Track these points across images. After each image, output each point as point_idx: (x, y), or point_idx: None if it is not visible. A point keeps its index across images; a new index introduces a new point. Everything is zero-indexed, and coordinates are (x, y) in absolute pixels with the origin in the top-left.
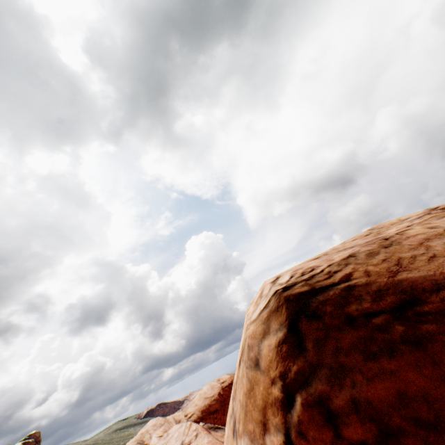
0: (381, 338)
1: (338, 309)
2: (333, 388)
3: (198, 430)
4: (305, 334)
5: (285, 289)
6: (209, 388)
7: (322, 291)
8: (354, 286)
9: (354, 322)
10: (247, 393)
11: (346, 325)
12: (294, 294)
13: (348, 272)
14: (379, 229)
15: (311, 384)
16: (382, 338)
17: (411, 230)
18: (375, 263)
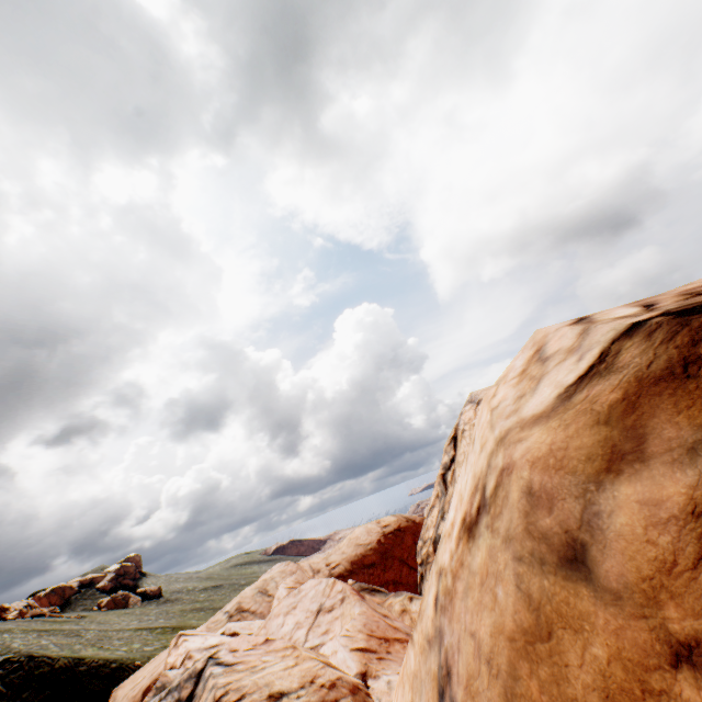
0: None
1: None
2: None
3: (345, 593)
4: None
5: (687, 312)
6: (364, 532)
7: None
8: None
9: None
10: (520, 639)
11: None
12: None
13: None
14: None
15: None
16: None
17: None
18: None
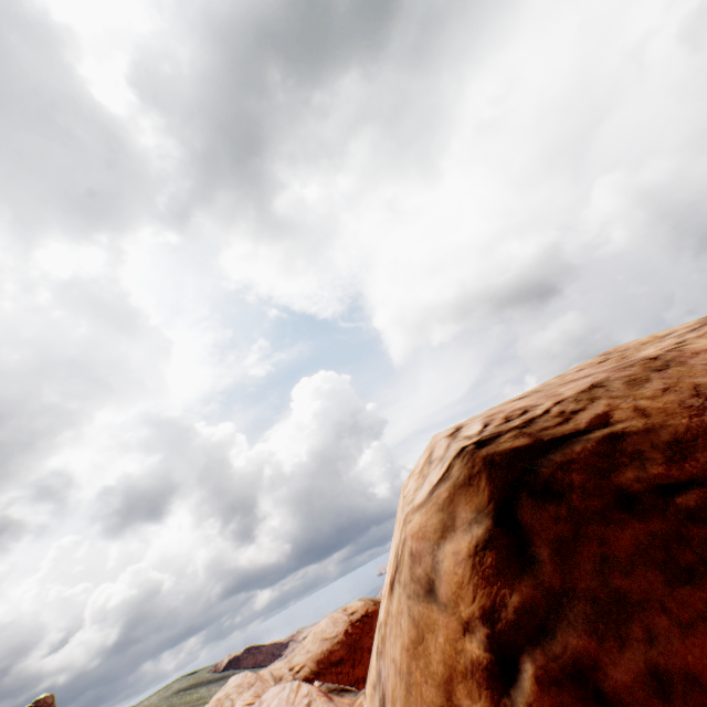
0: (701, 536)
1: (597, 479)
2: (604, 644)
3: (312, 696)
4: (532, 530)
5: (481, 444)
6: (330, 623)
7: (558, 445)
8: (622, 434)
9: (635, 505)
10: (411, 647)
11: (619, 510)
12: (502, 452)
13: (601, 411)
14: (622, 352)
15: (554, 634)
16: (703, 538)
17: (695, 344)
18: (651, 395)
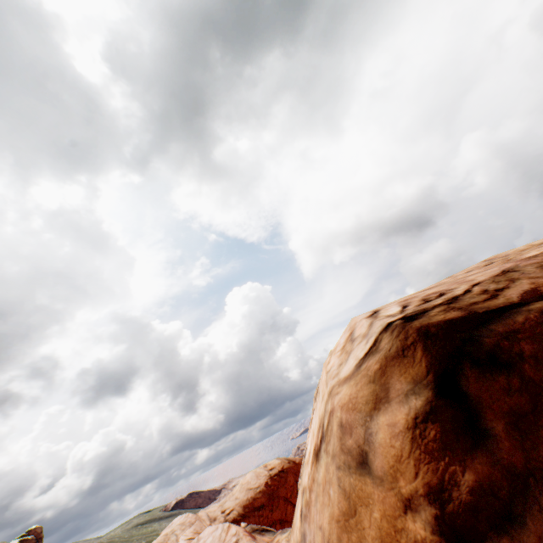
0: None
1: None
2: None
3: (239, 535)
4: (480, 402)
5: (409, 319)
6: (253, 476)
7: (497, 316)
8: None
9: None
10: (342, 519)
11: None
12: (436, 323)
13: (528, 288)
14: (504, 257)
15: (524, 522)
16: None
17: None
18: None
